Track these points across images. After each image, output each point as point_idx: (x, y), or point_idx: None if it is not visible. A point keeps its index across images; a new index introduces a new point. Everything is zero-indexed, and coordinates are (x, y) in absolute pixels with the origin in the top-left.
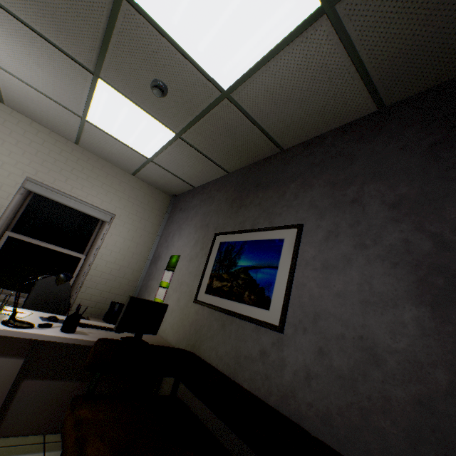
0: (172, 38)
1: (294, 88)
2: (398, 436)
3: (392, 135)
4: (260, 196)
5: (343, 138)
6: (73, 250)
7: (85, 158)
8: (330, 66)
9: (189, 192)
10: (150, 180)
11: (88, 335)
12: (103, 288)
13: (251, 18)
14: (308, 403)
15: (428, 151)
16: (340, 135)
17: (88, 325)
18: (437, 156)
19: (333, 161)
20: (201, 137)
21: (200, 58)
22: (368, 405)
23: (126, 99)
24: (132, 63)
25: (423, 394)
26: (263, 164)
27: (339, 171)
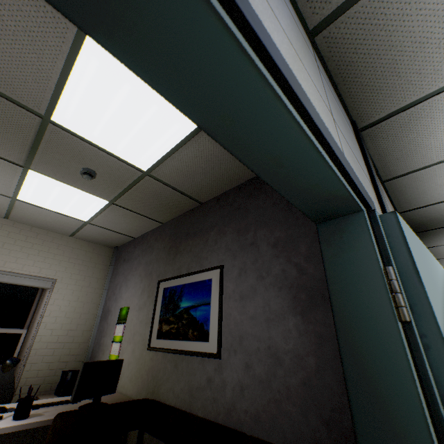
0: (94, 143)
1: (197, 167)
2: (297, 412)
3: (267, 194)
4: (190, 243)
5: (240, 195)
6: (11, 327)
7: (17, 230)
8: (217, 154)
9: (131, 243)
10: (90, 238)
11: (44, 415)
12: (51, 359)
13: (153, 132)
14: (244, 411)
15: (287, 206)
16: (238, 193)
17: (42, 404)
18: (291, 210)
19: (236, 213)
20: (132, 202)
21: (120, 154)
22: (279, 396)
23: (58, 181)
24: (61, 159)
25: (305, 377)
26: (189, 215)
27: (241, 221)
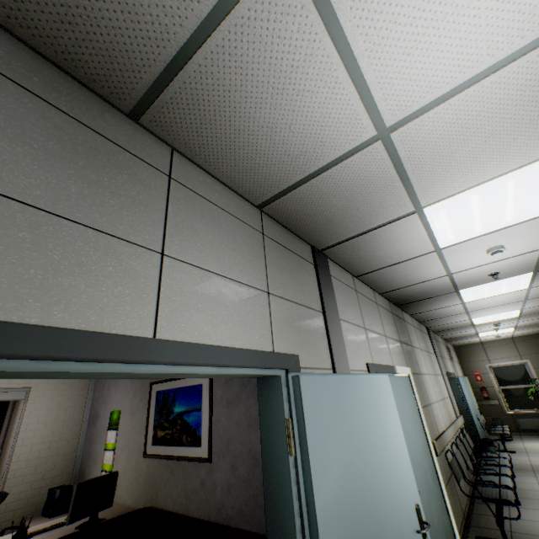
0: None
1: None
2: None
3: None
4: None
5: None
6: None
7: None
8: None
9: None
10: None
11: None
12: (33, 477)
13: None
14: (231, 507)
15: None
16: None
17: (35, 532)
18: None
19: None
20: None
21: None
22: (257, 492)
23: None
24: None
25: None
26: None
27: None
